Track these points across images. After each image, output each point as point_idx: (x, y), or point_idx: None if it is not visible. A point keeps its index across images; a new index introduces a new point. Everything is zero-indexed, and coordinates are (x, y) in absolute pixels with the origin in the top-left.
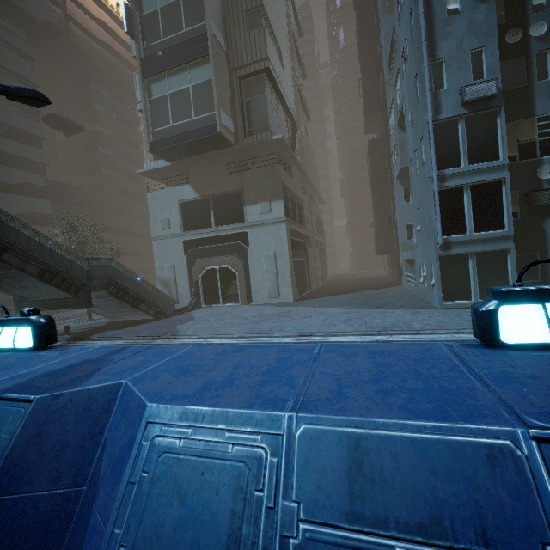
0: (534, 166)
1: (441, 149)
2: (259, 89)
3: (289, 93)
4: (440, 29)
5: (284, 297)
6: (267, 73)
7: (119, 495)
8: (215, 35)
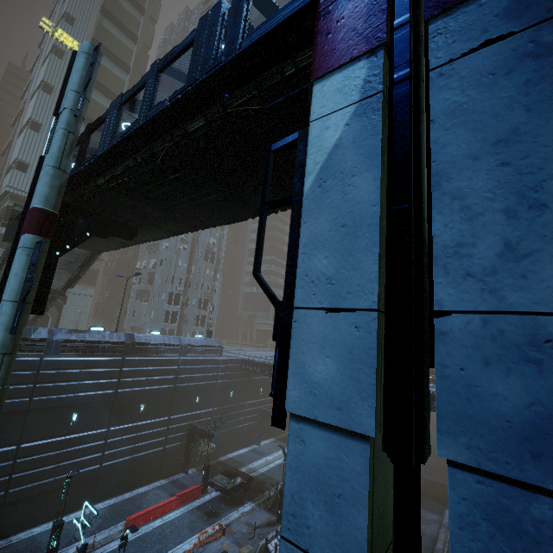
0: (184, 309)
1: (169, 298)
2: None
3: None
4: (176, 268)
5: None
6: None
7: (187, 340)
8: None
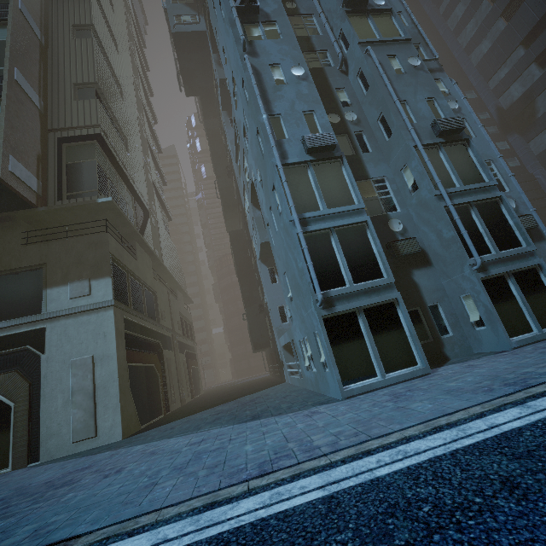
0: (385, 220)
1: (296, 193)
2: (86, 155)
3: (137, 178)
4: (272, 92)
5: (106, 434)
6: (100, 141)
7: None
8: (19, 83)
